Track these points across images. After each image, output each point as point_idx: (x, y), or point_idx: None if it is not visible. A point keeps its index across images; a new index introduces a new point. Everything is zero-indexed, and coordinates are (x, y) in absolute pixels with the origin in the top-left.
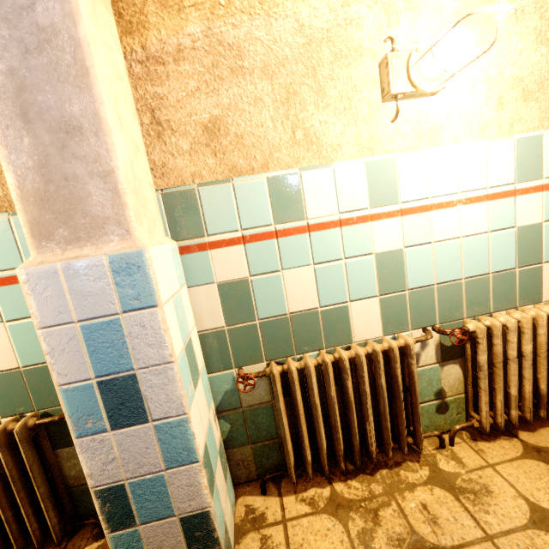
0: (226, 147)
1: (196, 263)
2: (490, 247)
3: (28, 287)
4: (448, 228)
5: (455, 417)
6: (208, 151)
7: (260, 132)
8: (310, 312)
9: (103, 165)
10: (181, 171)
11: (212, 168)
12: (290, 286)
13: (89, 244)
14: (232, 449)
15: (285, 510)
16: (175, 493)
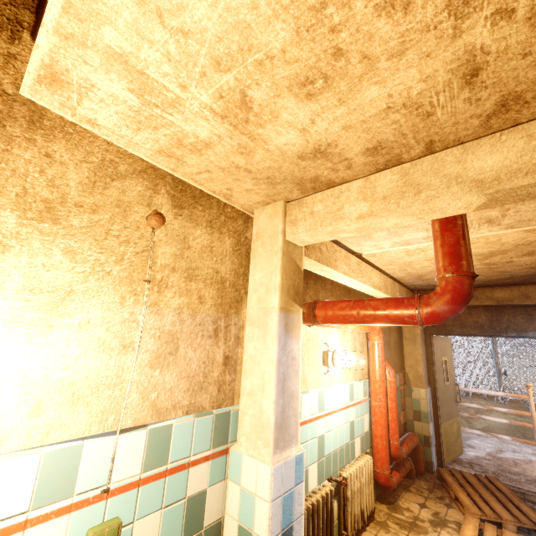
0: None
1: None
2: (344, 431)
3: (273, 476)
4: (335, 422)
5: None
6: None
7: None
8: None
9: (296, 411)
10: None
11: None
12: None
13: (287, 449)
14: None
15: None
16: None
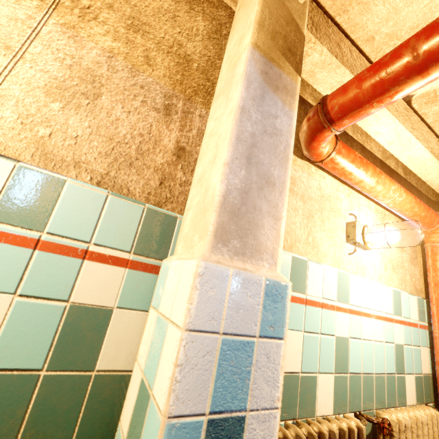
0: None
1: None
2: (385, 353)
3: (199, 280)
4: (368, 331)
5: None
6: None
7: (293, 227)
8: (294, 375)
9: (277, 212)
10: None
11: None
12: (287, 346)
13: (249, 262)
14: None
15: None
16: None
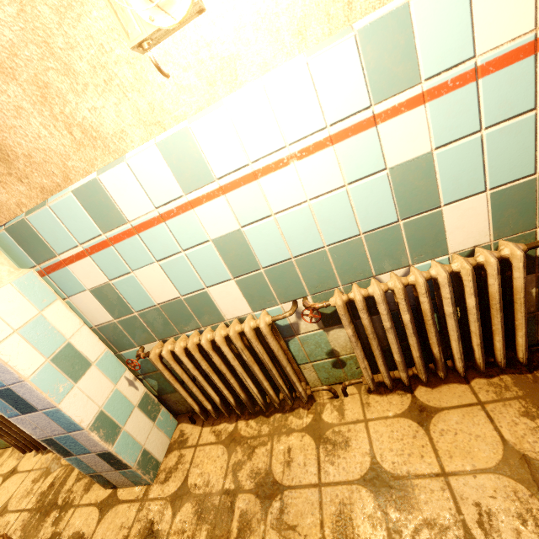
0: (25, 170)
1: (64, 278)
2: (353, 203)
3: None
4: (287, 194)
5: (356, 370)
6: (14, 179)
7: (42, 145)
8: (175, 301)
9: None
10: (7, 205)
11: (27, 194)
12: (147, 283)
13: None
14: (167, 395)
15: (200, 438)
16: (83, 443)
